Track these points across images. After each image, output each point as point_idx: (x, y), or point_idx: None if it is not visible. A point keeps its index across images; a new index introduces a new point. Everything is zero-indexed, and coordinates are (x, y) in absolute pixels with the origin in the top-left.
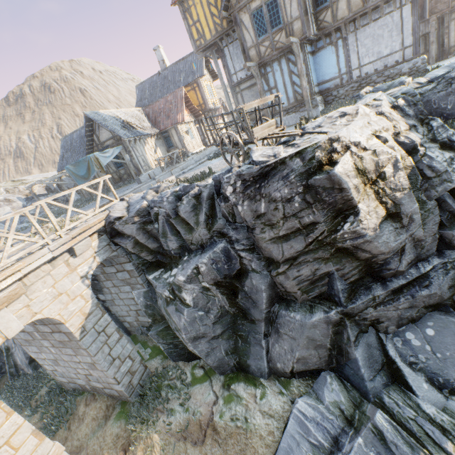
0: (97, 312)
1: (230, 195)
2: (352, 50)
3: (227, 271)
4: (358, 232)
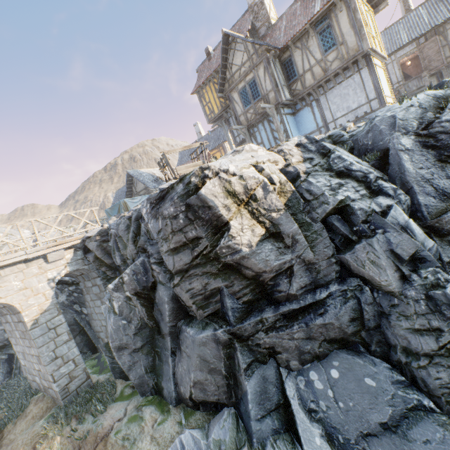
0: (54, 311)
1: (145, 216)
2: (325, 108)
3: (146, 283)
4: (232, 247)
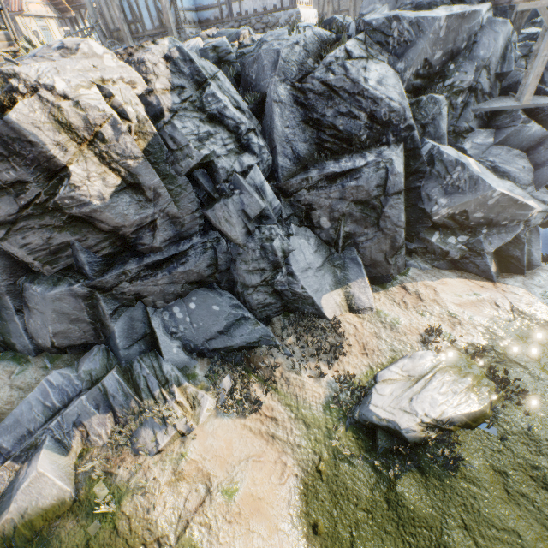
0: None
1: None
2: None
3: None
4: (78, 198)
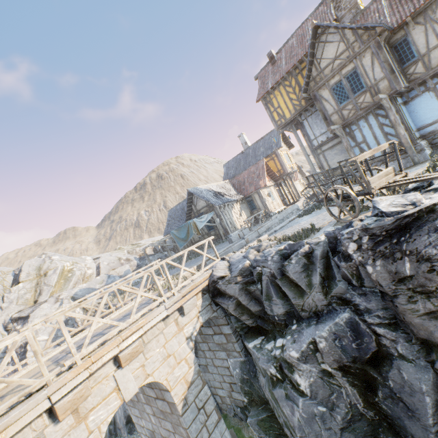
0: (198, 381)
1: (354, 253)
2: None
3: (356, 351)
4: None
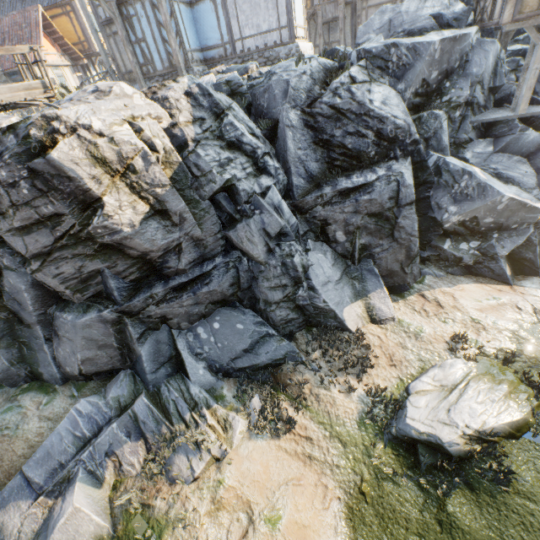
0: None
1: None
2: (232, 14)
3: None
4: (110, 227)
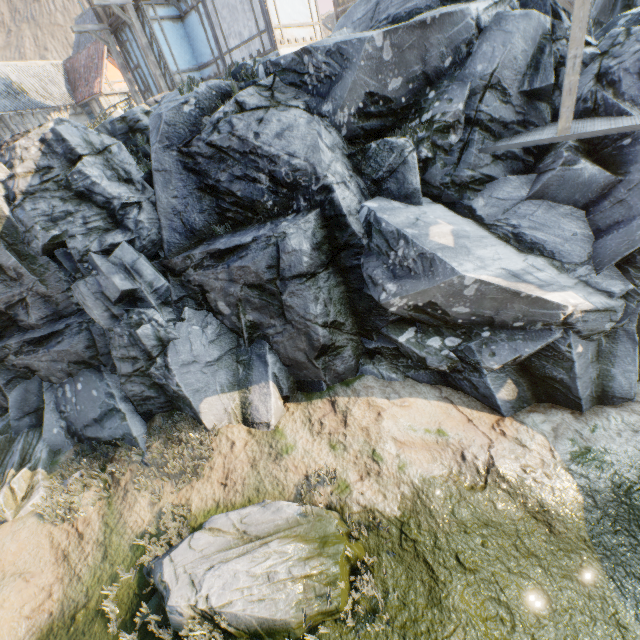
0: None
1: None
2: (216, 24)
3: None
4: None
